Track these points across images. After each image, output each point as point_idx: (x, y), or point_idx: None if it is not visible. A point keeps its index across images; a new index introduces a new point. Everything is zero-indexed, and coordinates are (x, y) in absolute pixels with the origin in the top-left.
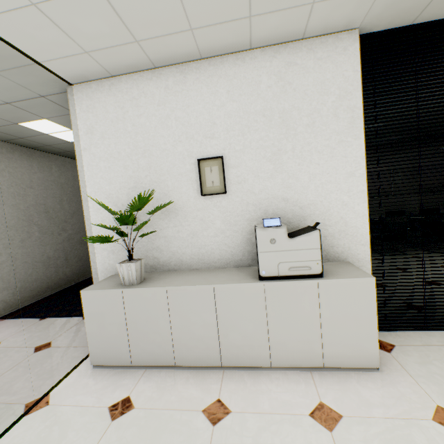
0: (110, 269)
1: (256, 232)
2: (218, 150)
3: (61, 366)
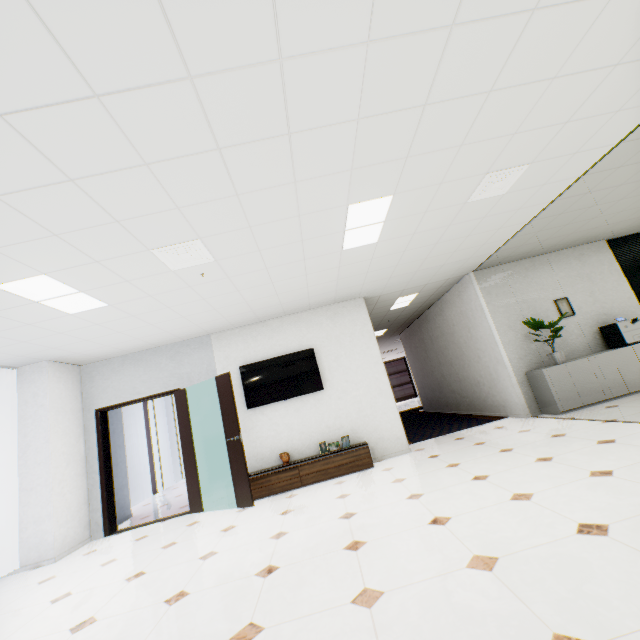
0: (521, 369)
1: (616, 324)
2: (562, 295)
3: (539, 420)
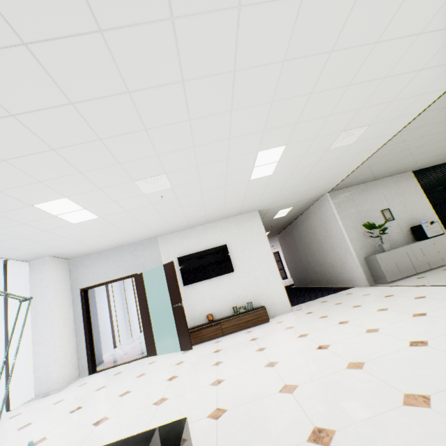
0: (361, 255)
1: (421, 225)
2: (385, 206)
3: (375, 288)
